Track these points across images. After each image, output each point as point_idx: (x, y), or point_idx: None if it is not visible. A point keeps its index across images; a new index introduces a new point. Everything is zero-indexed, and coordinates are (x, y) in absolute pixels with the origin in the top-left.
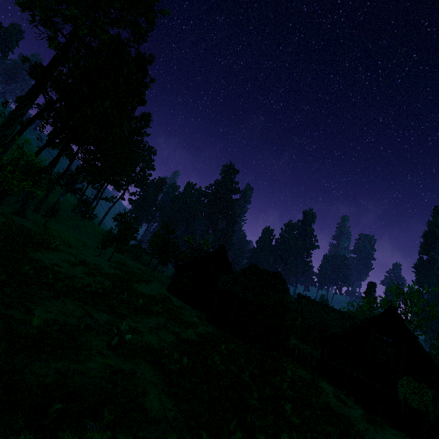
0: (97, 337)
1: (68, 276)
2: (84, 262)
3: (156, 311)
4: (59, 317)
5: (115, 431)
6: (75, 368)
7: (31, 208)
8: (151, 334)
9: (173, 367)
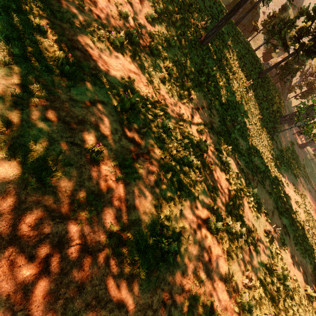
0: (265, 220)
1: (286, 193)
2: (304, 195)
3: (312, 262)
4: (261, 200)
5: (239, 238)
6: (248, 215)
7: (312, 146)
8: (289, 257)
9: (278, 272)
